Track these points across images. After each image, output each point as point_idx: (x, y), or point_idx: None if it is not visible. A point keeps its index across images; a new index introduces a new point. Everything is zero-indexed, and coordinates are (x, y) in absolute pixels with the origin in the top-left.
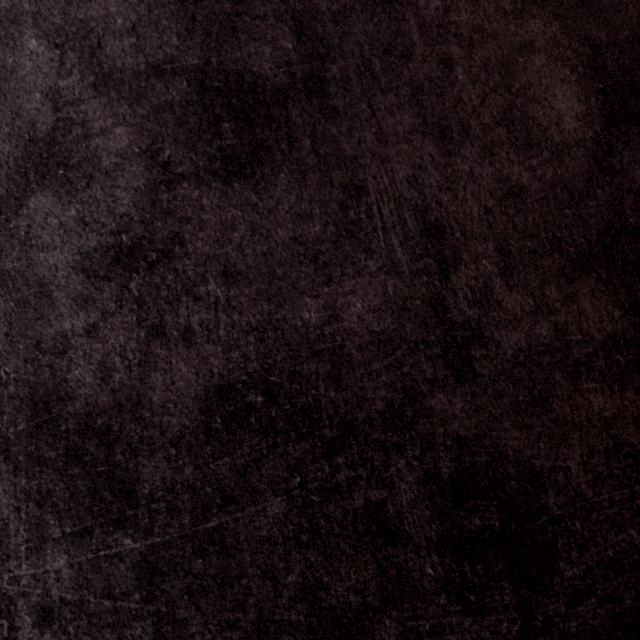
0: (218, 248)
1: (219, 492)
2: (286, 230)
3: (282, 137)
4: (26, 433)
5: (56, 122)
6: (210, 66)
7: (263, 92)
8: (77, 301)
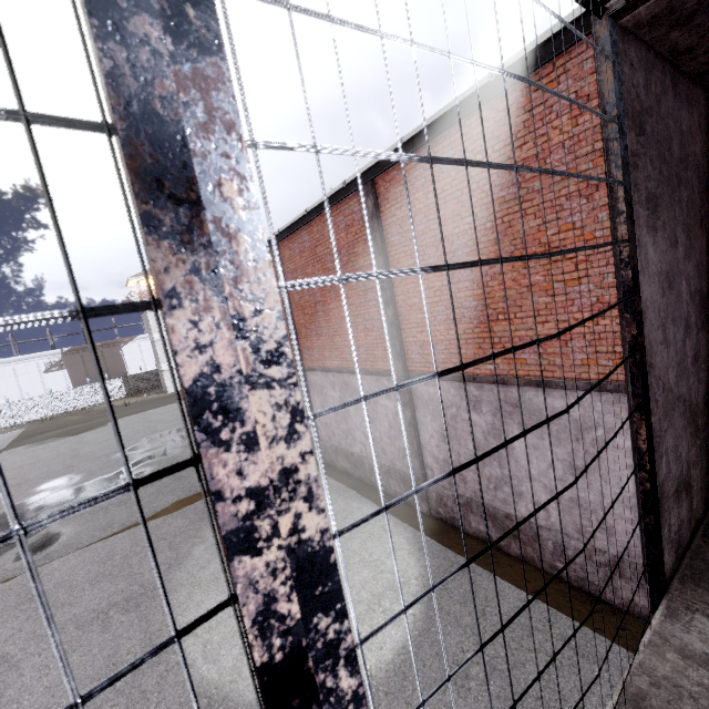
0: (702, 353)
1: (705, 425)
2: (708, 345)
3: (707, 314)
4: (689, 416)
5: (687, 312)
6: (700, 290)
7: (705, 299)
8: (691, 373)
